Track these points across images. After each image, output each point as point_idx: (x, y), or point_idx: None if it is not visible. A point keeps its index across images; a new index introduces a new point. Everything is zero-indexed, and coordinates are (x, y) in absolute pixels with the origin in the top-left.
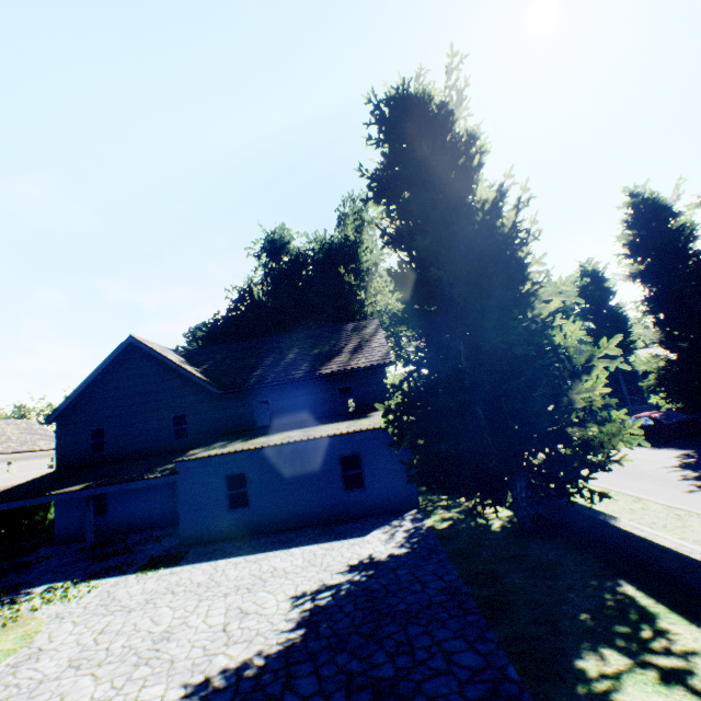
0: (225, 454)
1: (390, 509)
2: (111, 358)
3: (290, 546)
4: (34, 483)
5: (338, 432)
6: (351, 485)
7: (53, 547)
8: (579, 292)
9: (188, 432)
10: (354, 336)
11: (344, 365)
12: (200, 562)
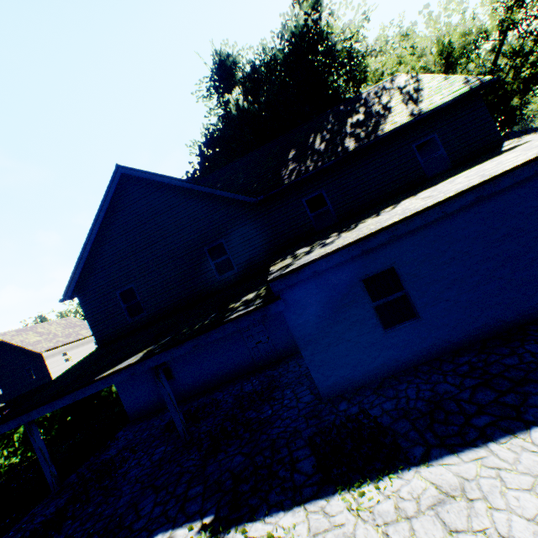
0: (347, 246)
1: None
2: (105, 202)
3: None
4: (78, 368)
5: None
6: None
7: (130, 428)
8: None
9: (233, 262)
10: (387, 94)
11: (413, 112)
12: (472, 445)
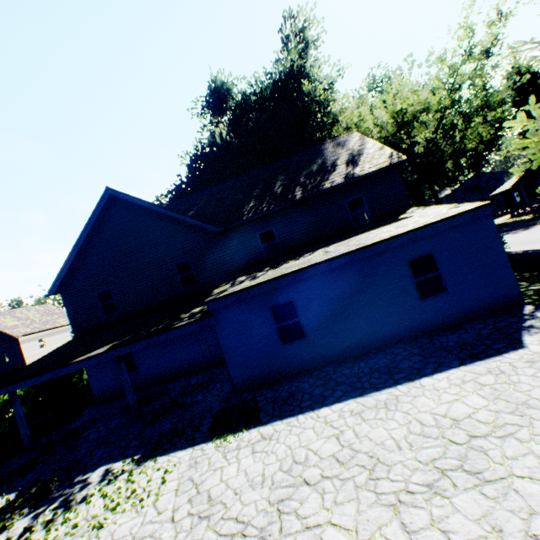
0: (262, 283)
1: (484, 312)
2: (94, 217)
3: (408, 376)
4: (56, 353)
5: (399, 231)
6: (423, 293)
7: (95, 407)
8: (517, 94)
9: (196, 277)
10: (340, 151)
11: (348, 175)
12: (292, 415)
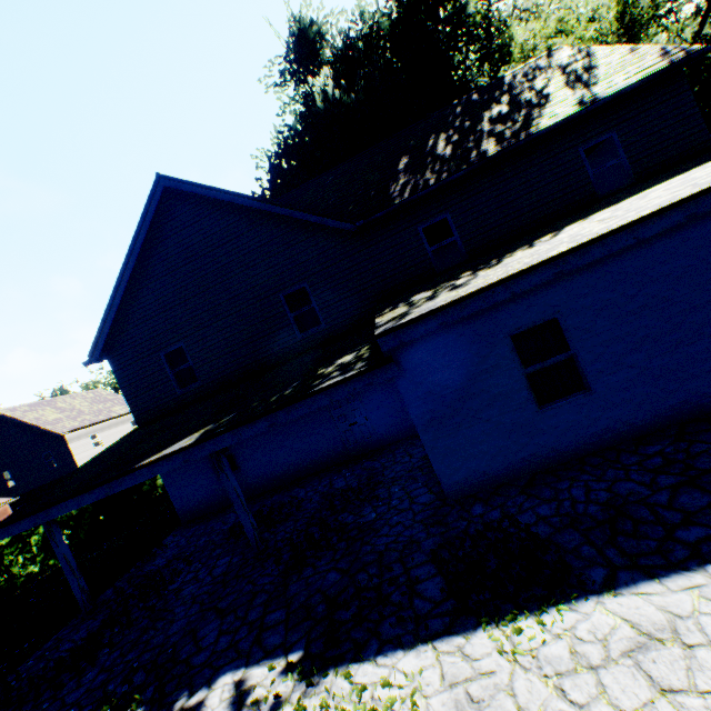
0: (491, 287)
1: None
2: (143, 228)
3: None
4: (111, 453)
5: None
6: None
7: (182, 532)
8: None
9: (319, 314)
10: (543, 76)
11: (582, 99)
12: (682, 568)
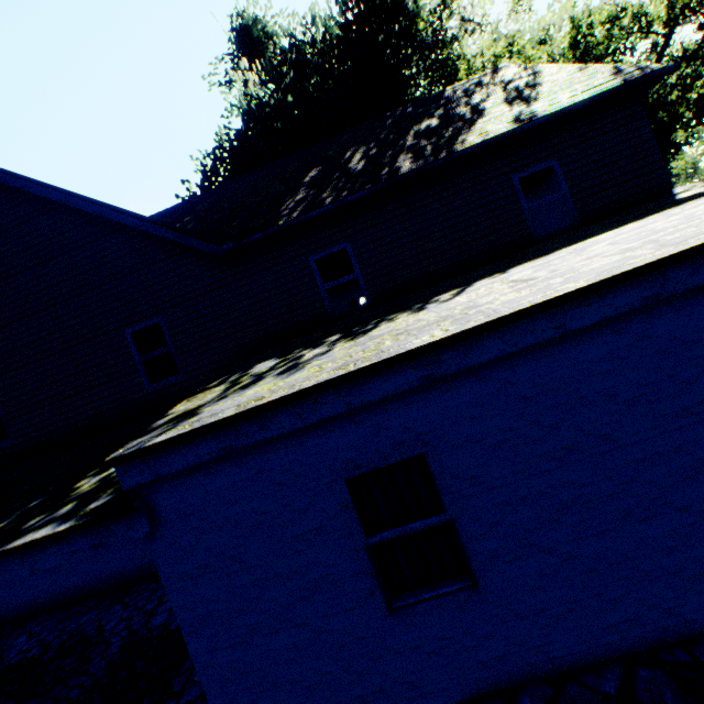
0: (311, 391)
1: None
2: None
3: None
4: None
5: None
6: None
7: None
8: None
9: (176, 360)
10: (483, 91)
11: (519, 116)
12: None
